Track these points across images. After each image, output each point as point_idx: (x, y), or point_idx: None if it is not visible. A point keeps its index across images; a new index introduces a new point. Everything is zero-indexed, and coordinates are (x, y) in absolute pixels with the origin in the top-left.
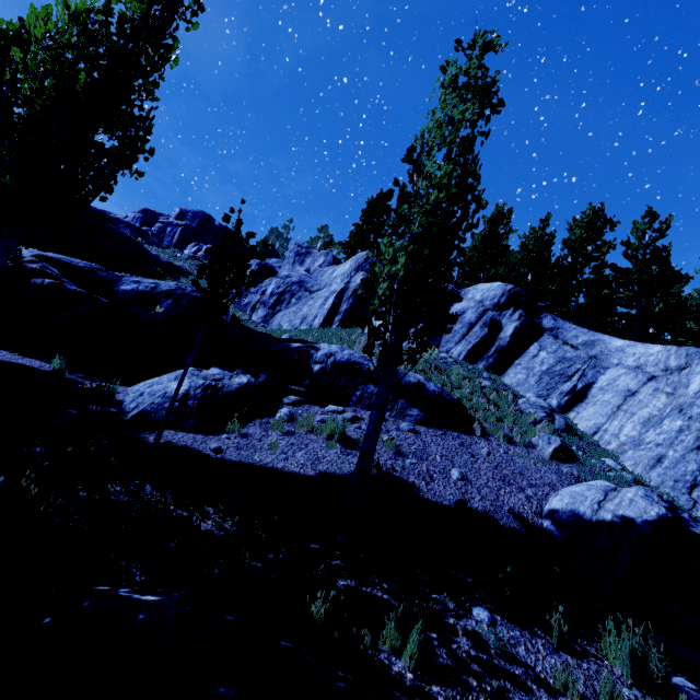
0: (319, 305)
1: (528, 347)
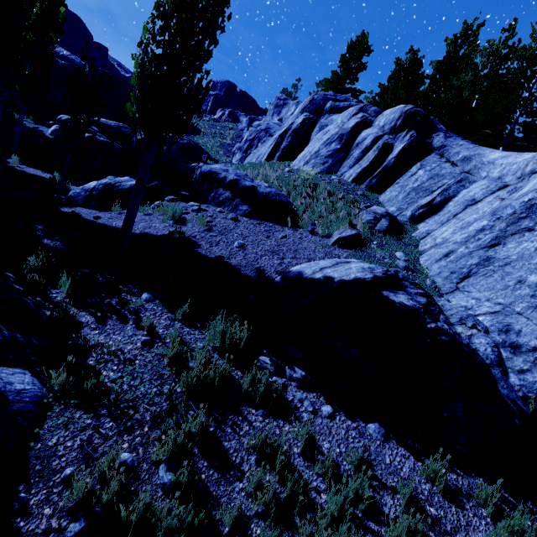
0: (269, 145)
1: (412, 167)
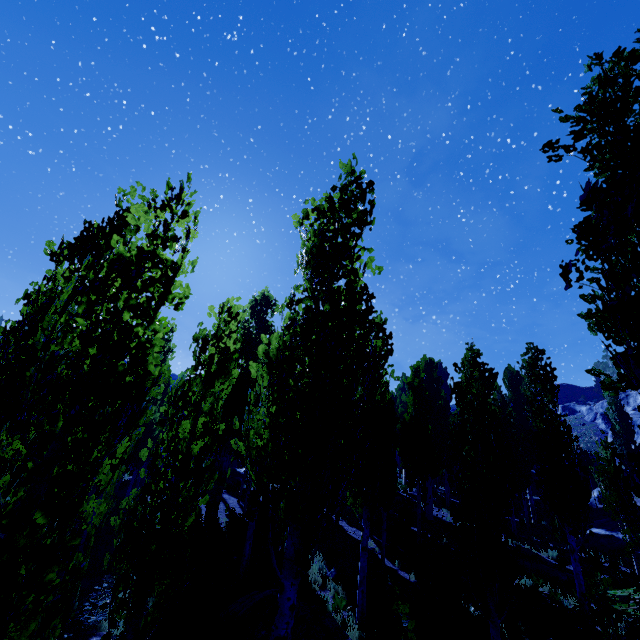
0: None
1: None
